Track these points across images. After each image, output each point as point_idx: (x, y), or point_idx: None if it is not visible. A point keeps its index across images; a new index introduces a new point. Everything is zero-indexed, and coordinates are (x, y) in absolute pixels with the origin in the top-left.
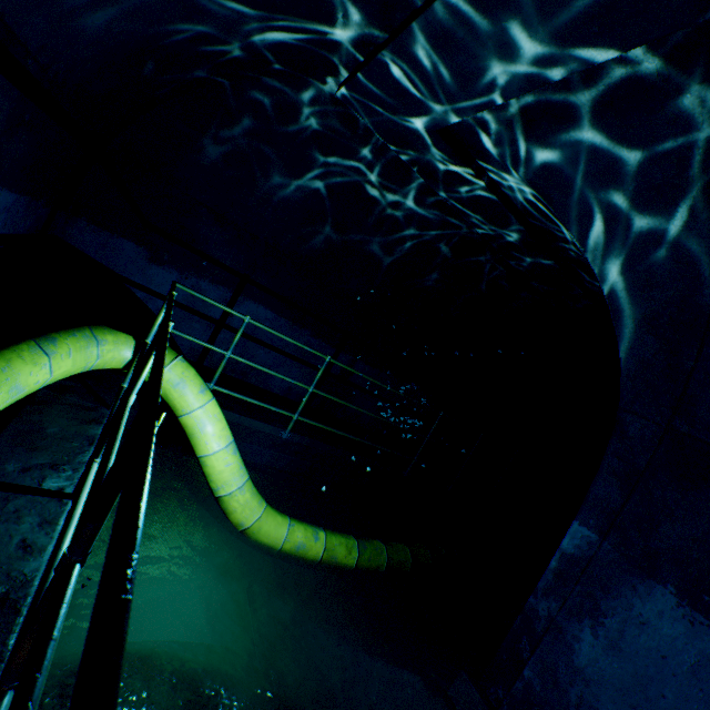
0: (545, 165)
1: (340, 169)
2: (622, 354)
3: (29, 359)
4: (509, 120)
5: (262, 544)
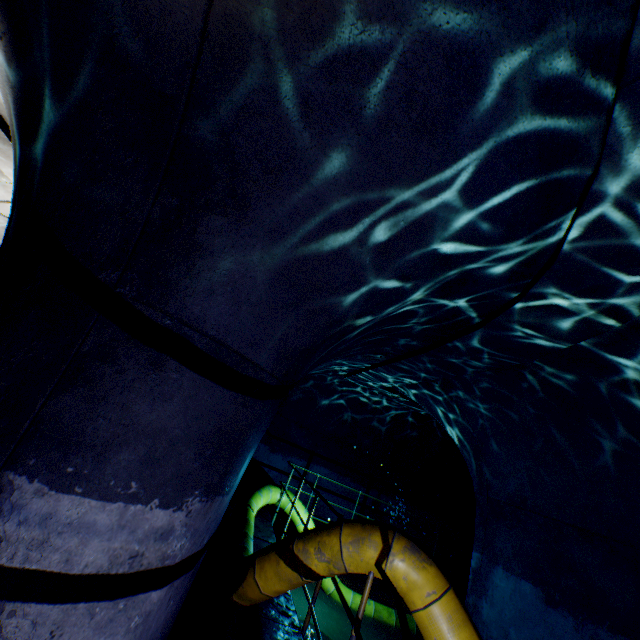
0: (419, 399)
1: (350, 396)
2: (469, 468)
3: (259, 497)
4: (402, 387)
5: (340, 604)
